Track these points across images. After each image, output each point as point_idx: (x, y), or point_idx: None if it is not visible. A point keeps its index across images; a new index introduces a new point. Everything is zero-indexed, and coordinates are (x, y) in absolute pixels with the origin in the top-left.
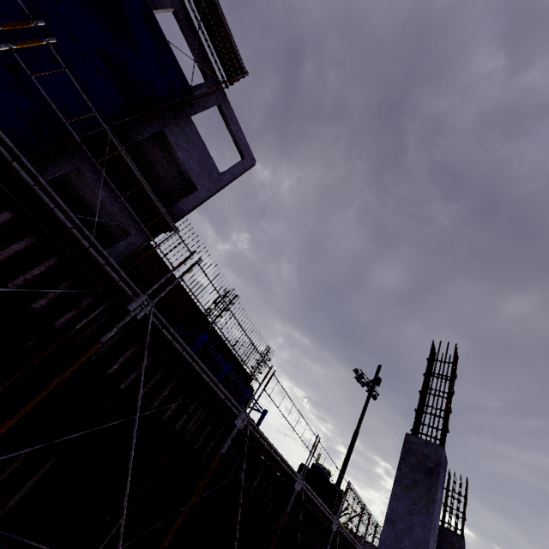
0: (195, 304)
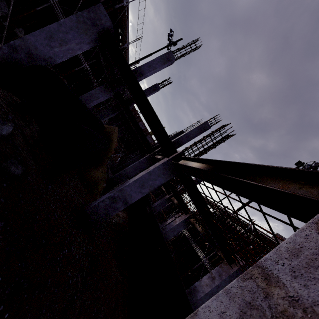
0: None
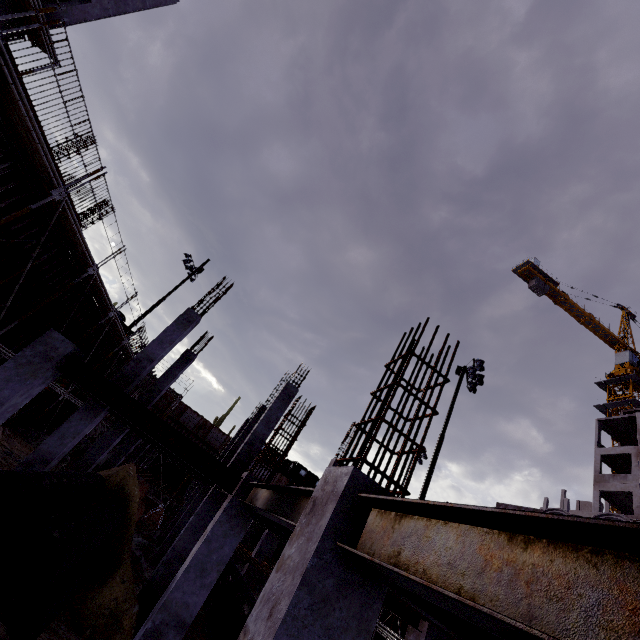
0: (43, 133)
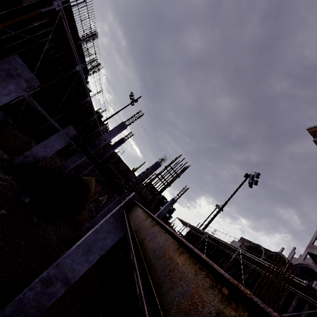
0: (77, 31)
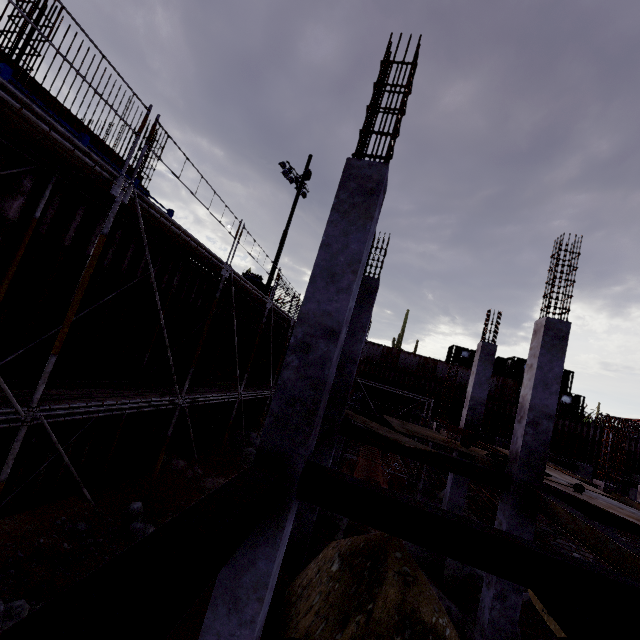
0: None
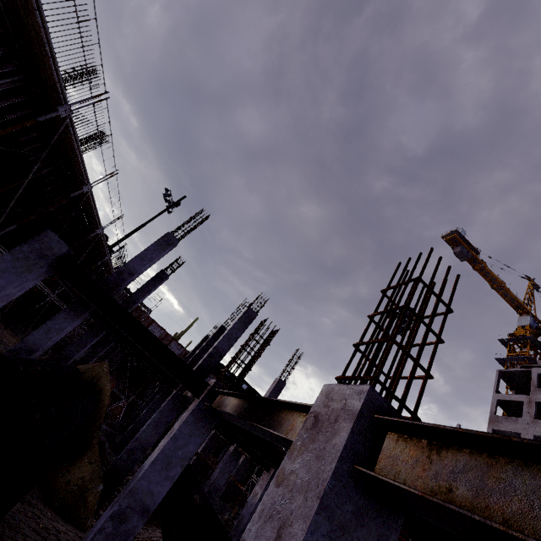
0: None
